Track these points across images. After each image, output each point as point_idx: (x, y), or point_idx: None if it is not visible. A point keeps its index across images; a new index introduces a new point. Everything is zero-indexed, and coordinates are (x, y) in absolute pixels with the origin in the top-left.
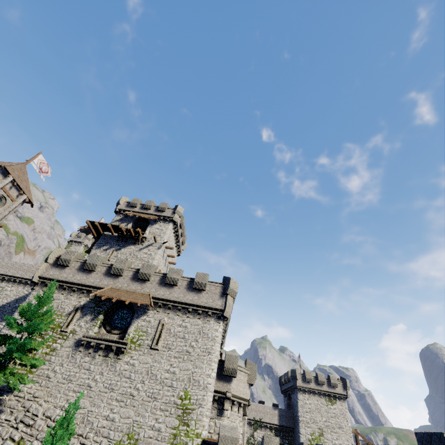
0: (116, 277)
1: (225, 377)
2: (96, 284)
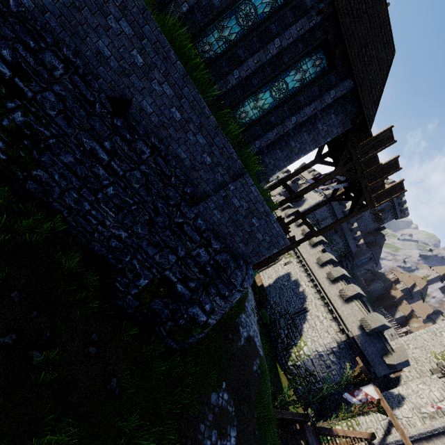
0: None
1: None
2: None
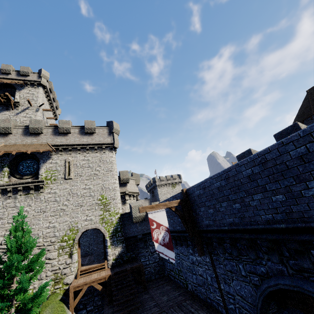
0: (5, 135)
1: (122, 184)
2: None
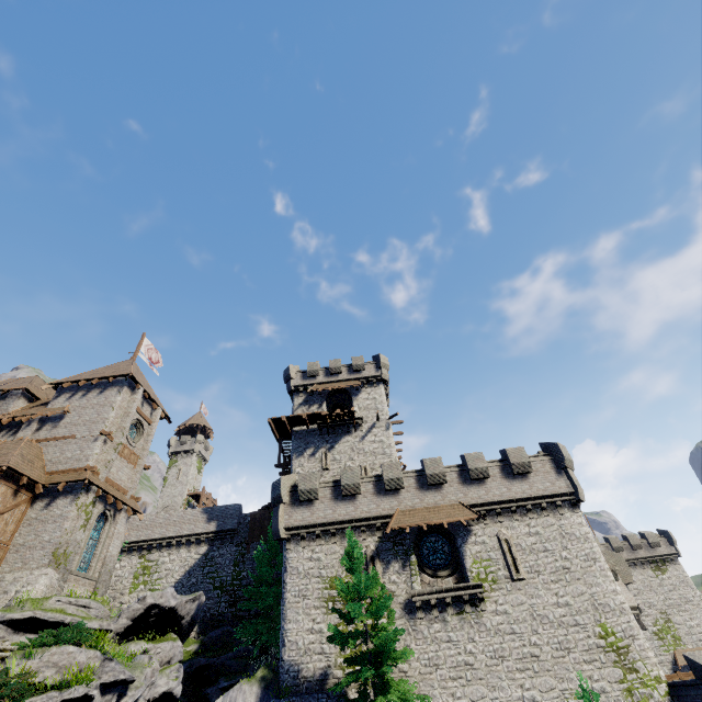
0: (395, 492)
1: None
2: (376, 513)
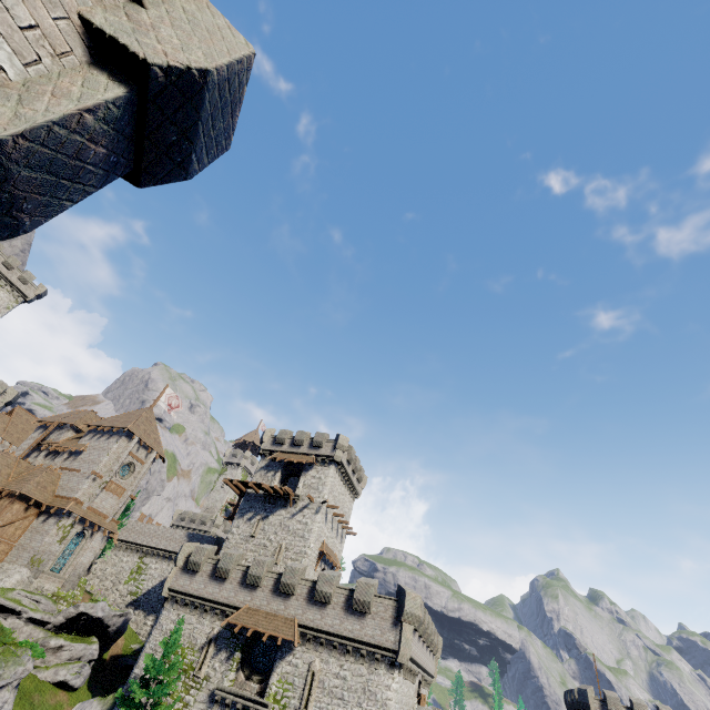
0: (254, 588)
1: None
2: (231, 601)
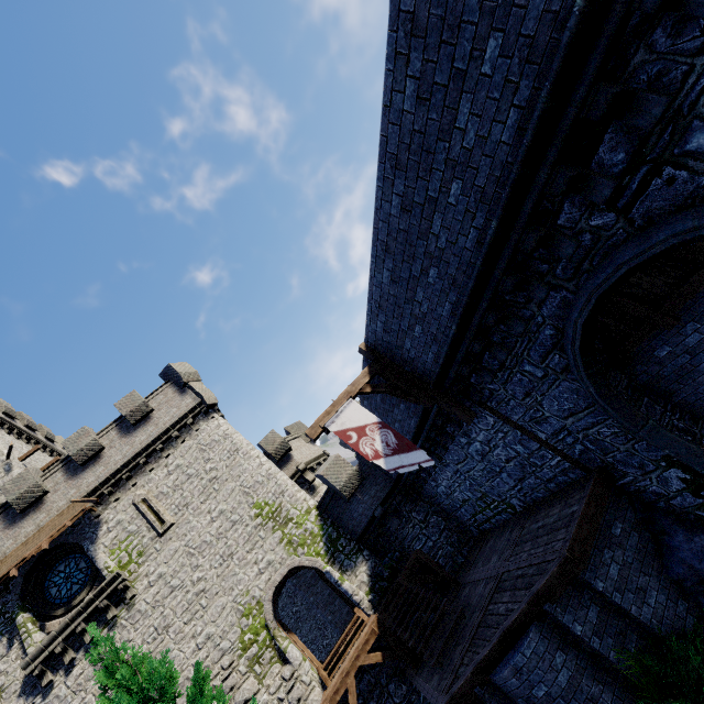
0: None
1: (282, 461)
2: None
